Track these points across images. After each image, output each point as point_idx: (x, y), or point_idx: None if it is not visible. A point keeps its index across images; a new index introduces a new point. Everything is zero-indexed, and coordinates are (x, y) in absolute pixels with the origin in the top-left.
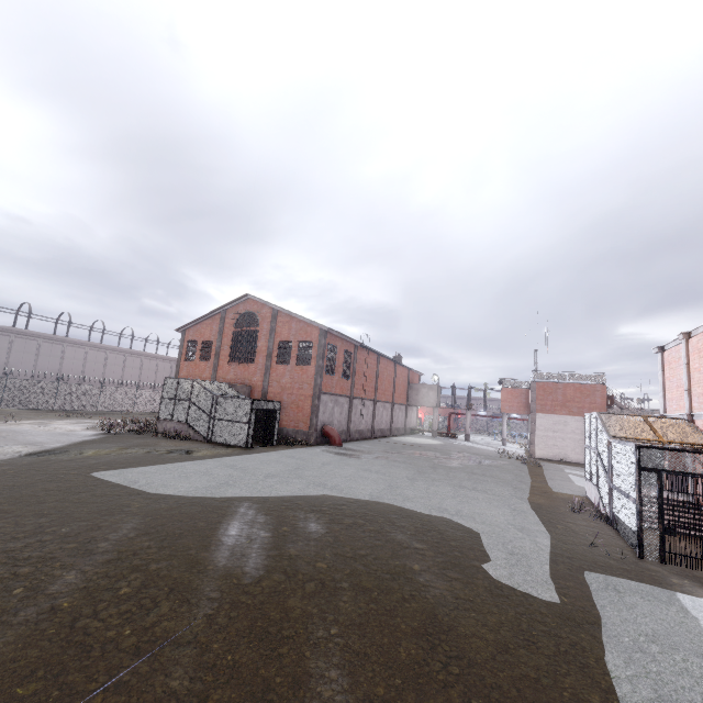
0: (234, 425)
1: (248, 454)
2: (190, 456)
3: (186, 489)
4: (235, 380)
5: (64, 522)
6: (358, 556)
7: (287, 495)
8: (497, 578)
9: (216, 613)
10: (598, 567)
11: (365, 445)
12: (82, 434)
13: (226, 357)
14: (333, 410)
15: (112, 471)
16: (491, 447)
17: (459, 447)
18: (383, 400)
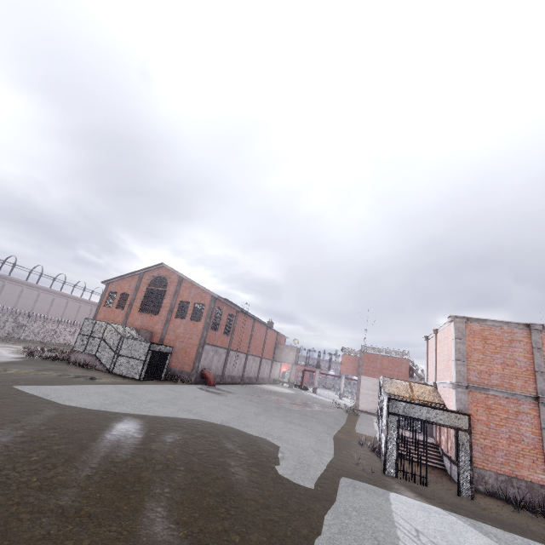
0: (133, 361)
1: (139, 384)
2: (93, 381)
3: (86, 403)
4: (141, 326)
5: None
6: (197, 453)
7: (160, 415)
8: (282, 474)
9: (94, 475)
10: (353, 475)
11: (233, 387)
12: (7, 356)
13: (138, 308)
14: (213, 357)
15: (30, 386)
16: (330, 399)
17: (305, 397)
18: (254, 354)
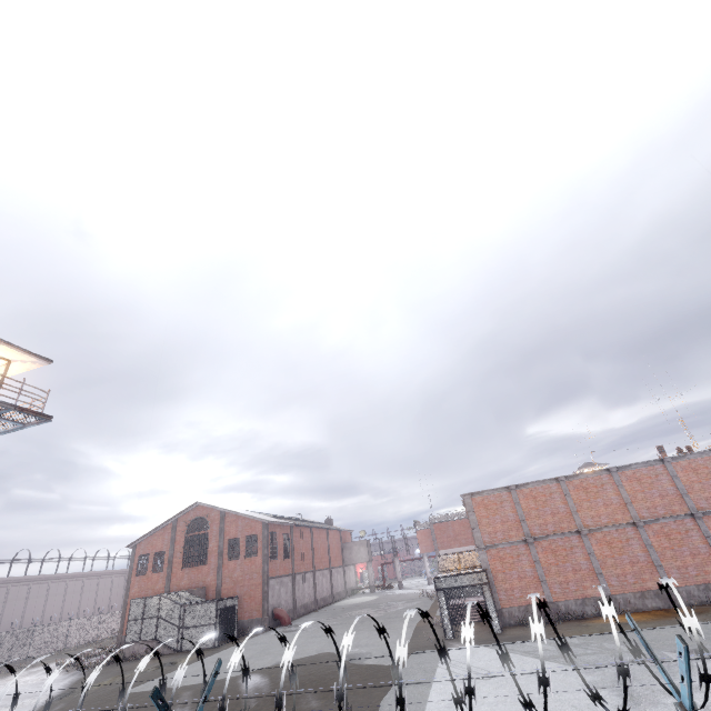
0: (202, 629)
1: (220, 651)
2: (178, 664)
3: (201, 679)
4: (190, 585)
5: (153, 708)
6: (311, 673)
7: (266, 664)
8: (372, 664)
9: (259, 703)
10: (422, 648)
11: (310, 618)
12: (60, 678)
13: (180, 564)
14: (280, 591)
15: (140, 686)
16: (418, 589)
17: (390, 597)
18: (321, 568)
